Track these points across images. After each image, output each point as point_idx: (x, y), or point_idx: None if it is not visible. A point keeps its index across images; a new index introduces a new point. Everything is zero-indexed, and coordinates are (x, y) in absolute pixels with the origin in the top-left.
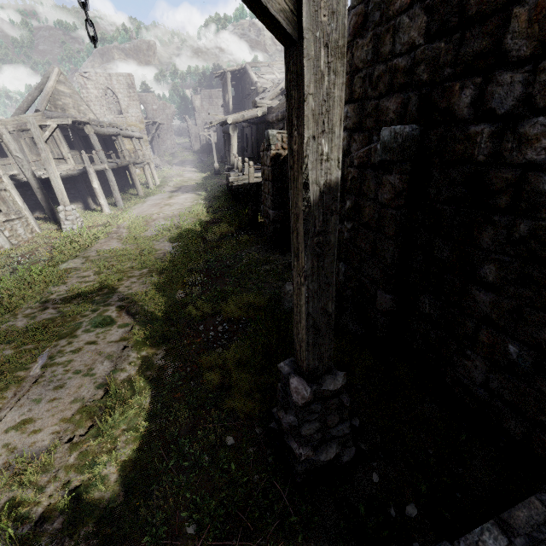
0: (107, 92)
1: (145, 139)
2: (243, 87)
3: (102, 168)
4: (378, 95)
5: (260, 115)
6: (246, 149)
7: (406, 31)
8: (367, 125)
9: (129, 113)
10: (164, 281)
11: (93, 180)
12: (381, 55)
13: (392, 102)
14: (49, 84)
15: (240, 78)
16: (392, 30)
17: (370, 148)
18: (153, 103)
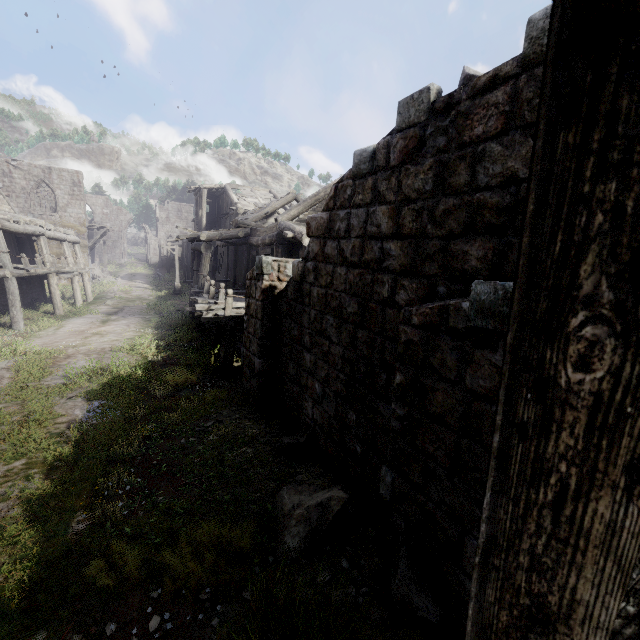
0: (41, 186)
1: (84, 244)
2: (220, 206)
3: None
4: (446, 233)
5: (242, 236)
6: (218, 270)
7: (498, 161)
8: (426, 270)
9: (67, 213)
10: (52, 489)
11: None
12: (451, 185)
13: (476, 246)
14: None
15: (217, 197)
16: (469, 158)
17: (447, 304)
18: (105, 207)
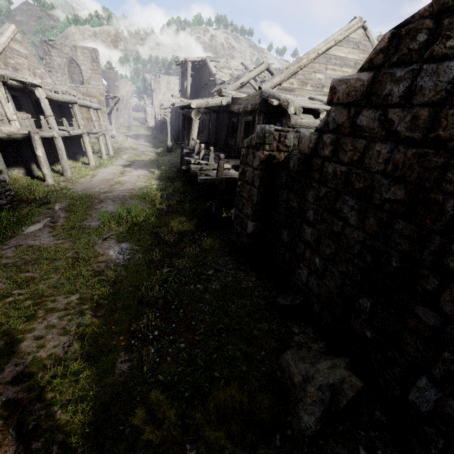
0: (71, 62)
1: (104, 110)
2: (201, 77)
3: (50, 135)
4: None
5: (224, 104)
6: (201, 133)
7: None
8: None
9: (90, 85)
10: (99, 326)
11: (37, 147)
12: None
13: None
14: (1, 39)
15: (198, 69)
16: None
17: None
18: (116, 80)
